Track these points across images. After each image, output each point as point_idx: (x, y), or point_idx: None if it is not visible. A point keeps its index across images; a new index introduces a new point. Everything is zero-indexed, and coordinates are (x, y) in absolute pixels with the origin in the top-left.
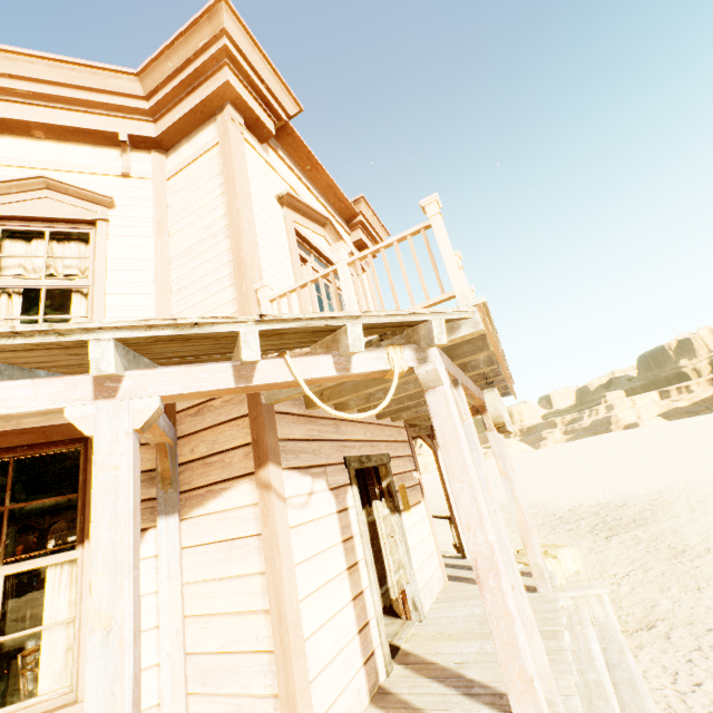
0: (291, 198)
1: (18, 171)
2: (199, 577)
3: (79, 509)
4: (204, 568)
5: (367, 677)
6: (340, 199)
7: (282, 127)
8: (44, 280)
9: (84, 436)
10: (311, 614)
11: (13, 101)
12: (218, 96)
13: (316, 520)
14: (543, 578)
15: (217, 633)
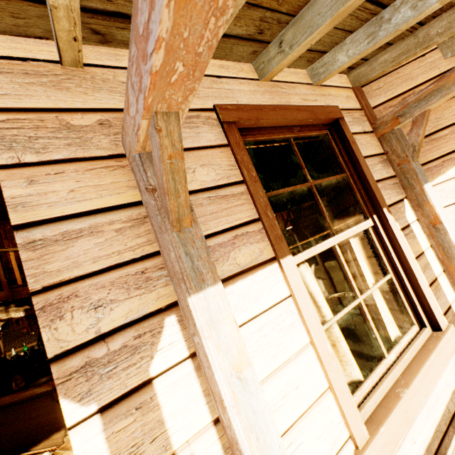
0: None
1: None
2: None
3: (353, 186)
4: None
5: None
6: None
7: None
8: None
9: (329, 121)
10: None
11: None
12: None
13: None
14: None
15: None
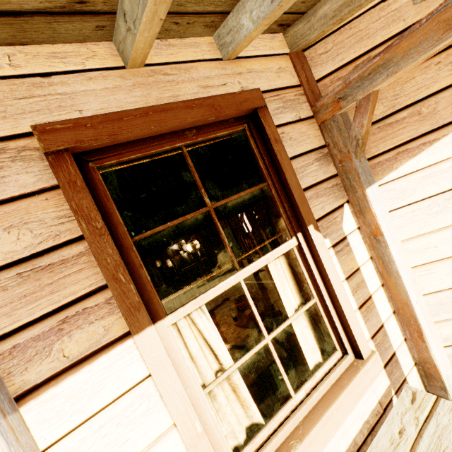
0: None
1: None
2: (407, 236)
3: (275, 198)
4: (412, 227)
5: None
6: None
7: None
8: None
9: (245, 113)
10: None
11: None
12: None
13: None
14: None
15: (447, 274)
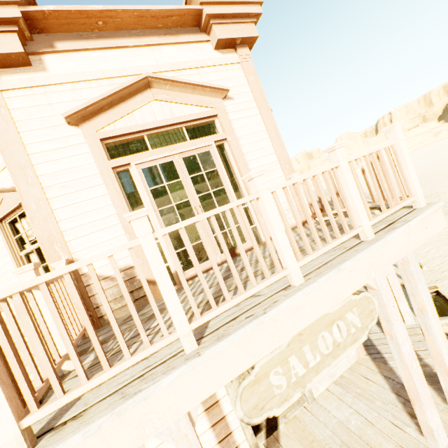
0: (77, 114)
1: None
2: None
3: None
4: None
5: None
6: (165, 16)
7: (32, 19)
8: (30, 247)
9: None
10: None
11: None
12: None
13: None
14: (432, 436)
15: None
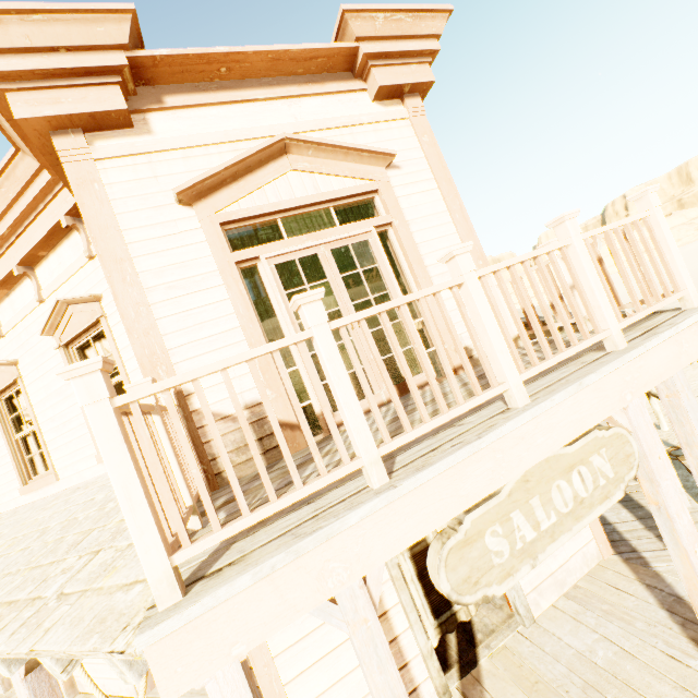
0: (192, 189)
1: (55, 296)
2: None
3: None
4: None
5: None
6: (308, 58)
7: (138, 68)
8: None
9: None
10: (306, 687)
11: (14, 241)
12: (39, 137)
13: None
14: None
15: None
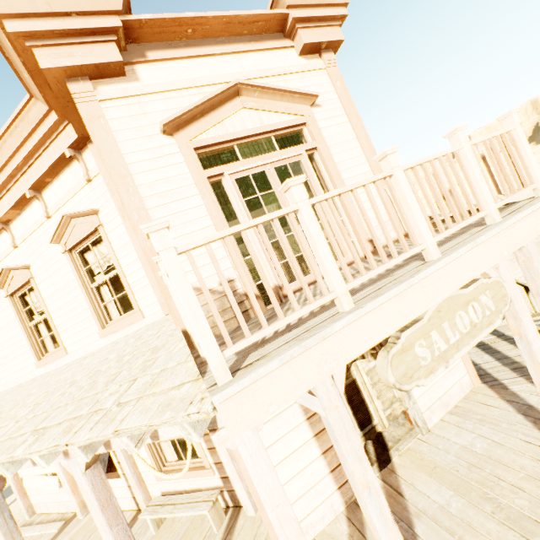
0: (173, 122)
1: (59, 213)
2: None
3: None
4: None
5: (342, 495)
6: (251, 22)
7: (128, 29)
8: (104, 276)
9: None
10: None
11: (26, 171)
12: (57, 83)
13: (273, 418)
14: None
15: None
